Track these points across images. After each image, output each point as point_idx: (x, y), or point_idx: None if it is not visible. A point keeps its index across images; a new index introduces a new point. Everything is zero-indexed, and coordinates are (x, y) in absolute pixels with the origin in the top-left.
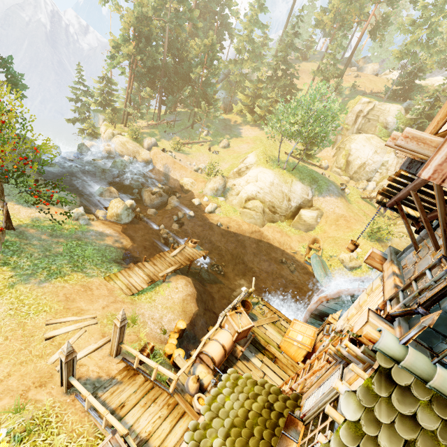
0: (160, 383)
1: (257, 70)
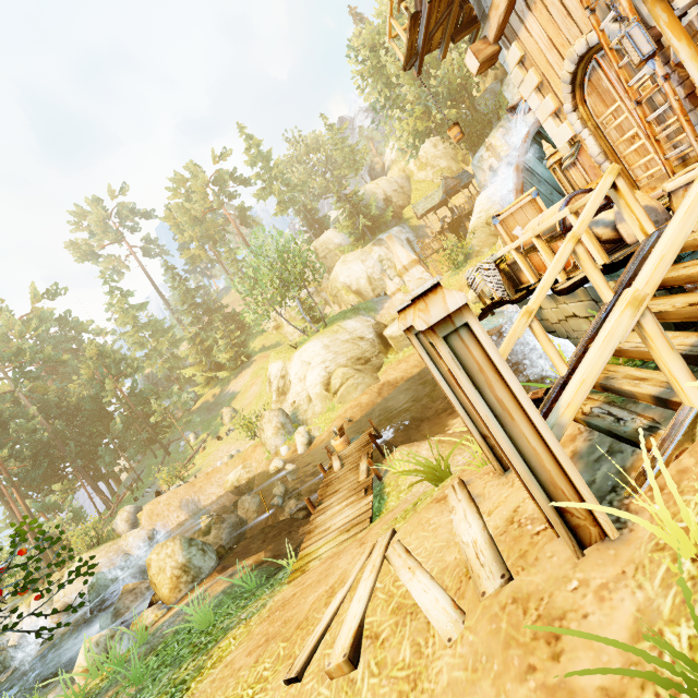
0: (623, 273)
1: (180, 342)
